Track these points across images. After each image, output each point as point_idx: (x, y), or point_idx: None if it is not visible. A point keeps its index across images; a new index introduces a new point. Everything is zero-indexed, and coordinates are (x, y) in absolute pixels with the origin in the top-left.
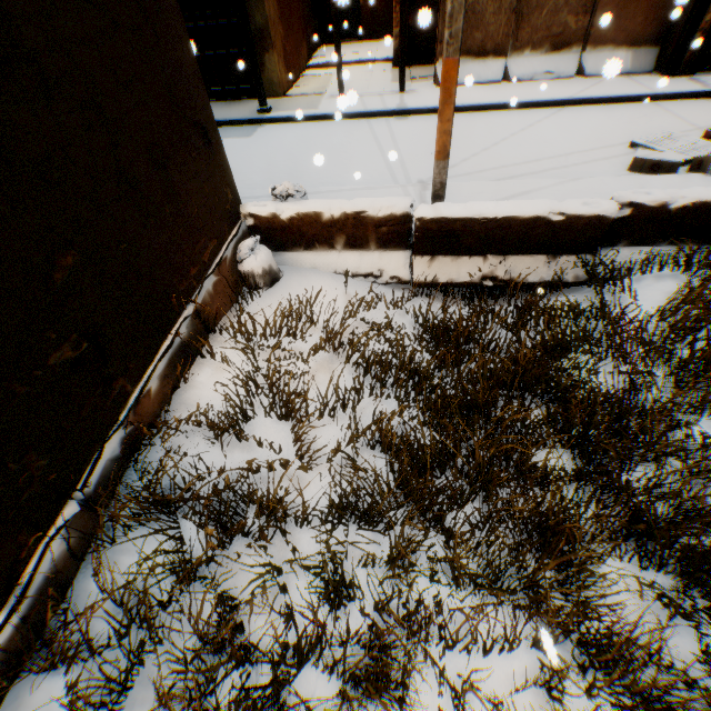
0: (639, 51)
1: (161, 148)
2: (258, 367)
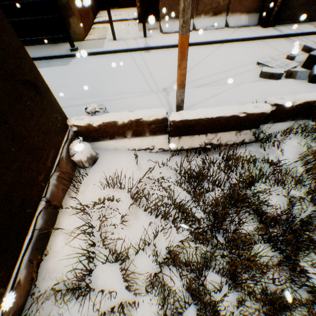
0: (251, 15)
1: (0, 108)
2: (93, 227)
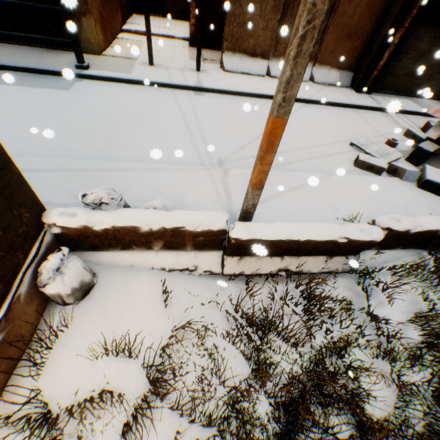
0: (343, 73)
1: None
2: None
